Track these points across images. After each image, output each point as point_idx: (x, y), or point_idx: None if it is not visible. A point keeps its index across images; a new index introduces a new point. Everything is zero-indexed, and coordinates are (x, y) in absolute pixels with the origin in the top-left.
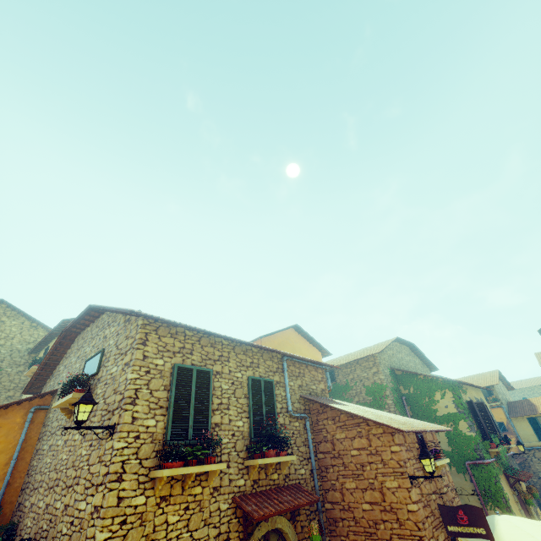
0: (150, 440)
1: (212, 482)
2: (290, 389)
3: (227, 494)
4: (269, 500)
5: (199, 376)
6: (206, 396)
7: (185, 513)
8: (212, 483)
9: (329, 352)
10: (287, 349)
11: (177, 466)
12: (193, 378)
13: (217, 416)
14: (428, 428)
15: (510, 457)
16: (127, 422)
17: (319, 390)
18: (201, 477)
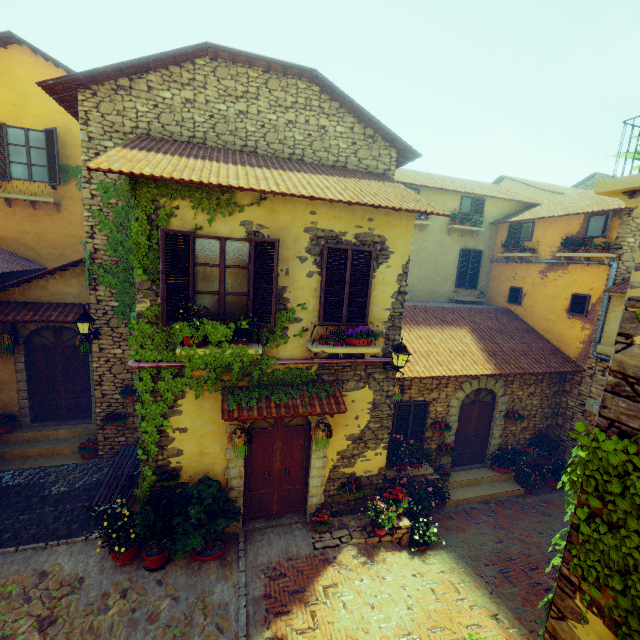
0: None
1: None
2: None
3: None
4: None
5: None
6: None
7: None
8: None
9: None
10: (0, 98)
11: None
12: None
13: None
14: None
15: (361, 366)
16: None
17: None
18: None
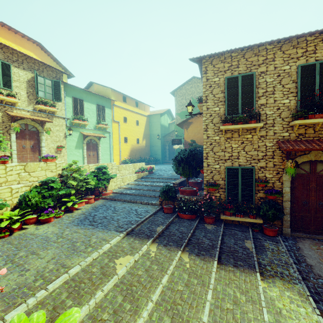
0: (217, 116)
1: (257, 133)
2: None
3: (272, 139)
4: (307, 144)
5: (244, 79)
6: (251, 90)
7: (241, 144)
8: (258, 133)
9: None
10: None
11: (228, 125)
12: (239, 82)
13: (262, 100)
14: None
15: None
16: (204, 110)
17: None
18: (251, 131)
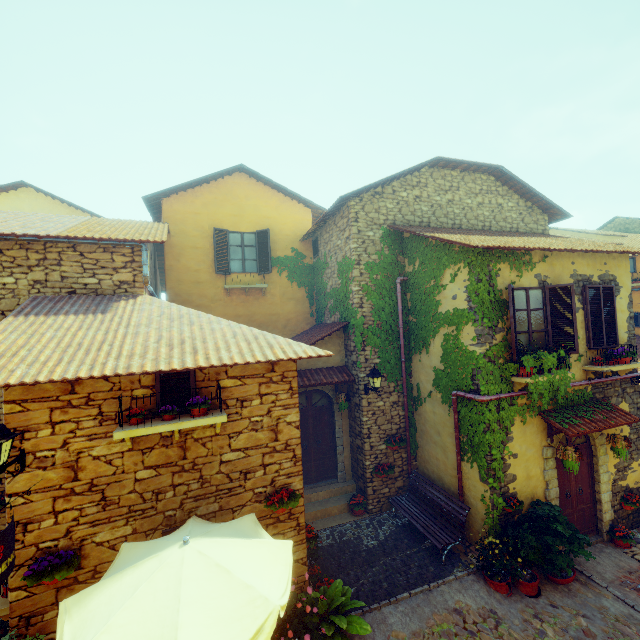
0: None
1: None
2: (0, 289)
3: None
4: None
5: None
6: None
7: None
8: None
9: (320, 208)
10: (225, 211)
11: None
12: None
13: None
14: (132, 370)
15: (617, 383)
16: None
17: (108, 284)
18: None
